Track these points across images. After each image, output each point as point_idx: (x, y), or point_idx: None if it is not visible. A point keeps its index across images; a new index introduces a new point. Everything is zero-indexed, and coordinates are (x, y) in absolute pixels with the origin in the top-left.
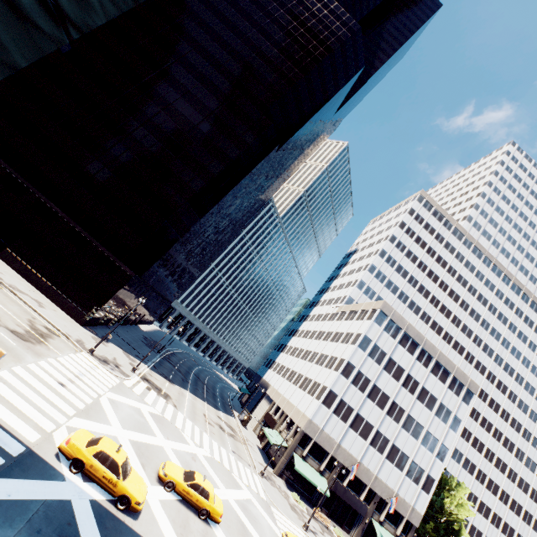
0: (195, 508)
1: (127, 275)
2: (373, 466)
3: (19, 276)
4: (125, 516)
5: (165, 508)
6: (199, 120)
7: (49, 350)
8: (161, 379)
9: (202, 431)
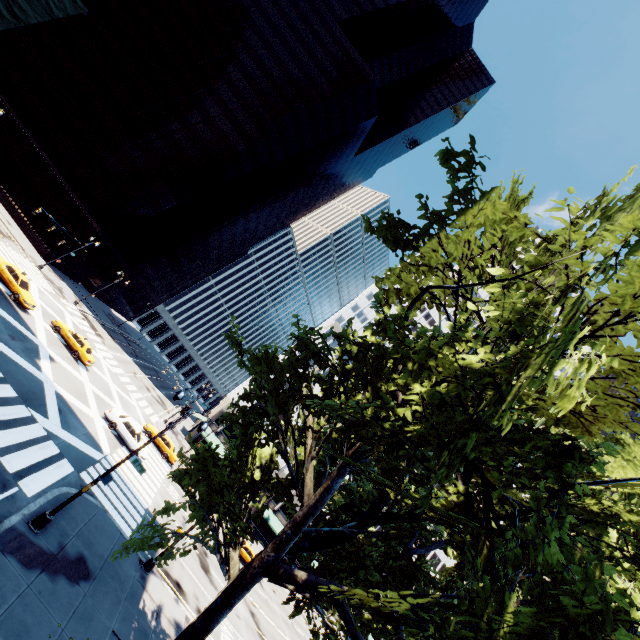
0: (71, 349)
1: (93, 228)
2: (282, 461)
3: (0, 203)
4: (14, 304)
5: (47, 331)
6: (197, 120)
7: (4, 241)
8: (104, 331)
9: (121, 368)
